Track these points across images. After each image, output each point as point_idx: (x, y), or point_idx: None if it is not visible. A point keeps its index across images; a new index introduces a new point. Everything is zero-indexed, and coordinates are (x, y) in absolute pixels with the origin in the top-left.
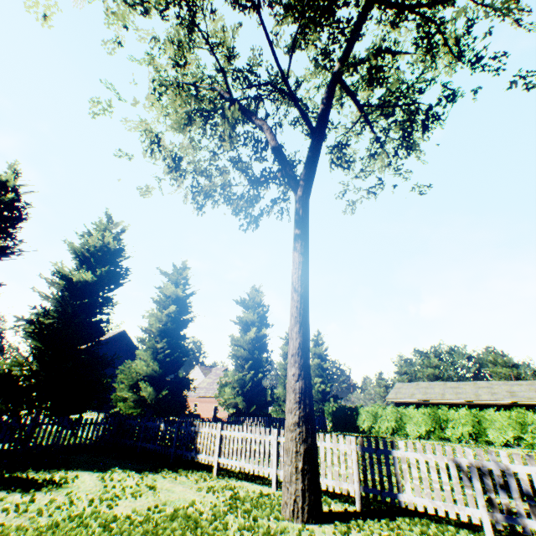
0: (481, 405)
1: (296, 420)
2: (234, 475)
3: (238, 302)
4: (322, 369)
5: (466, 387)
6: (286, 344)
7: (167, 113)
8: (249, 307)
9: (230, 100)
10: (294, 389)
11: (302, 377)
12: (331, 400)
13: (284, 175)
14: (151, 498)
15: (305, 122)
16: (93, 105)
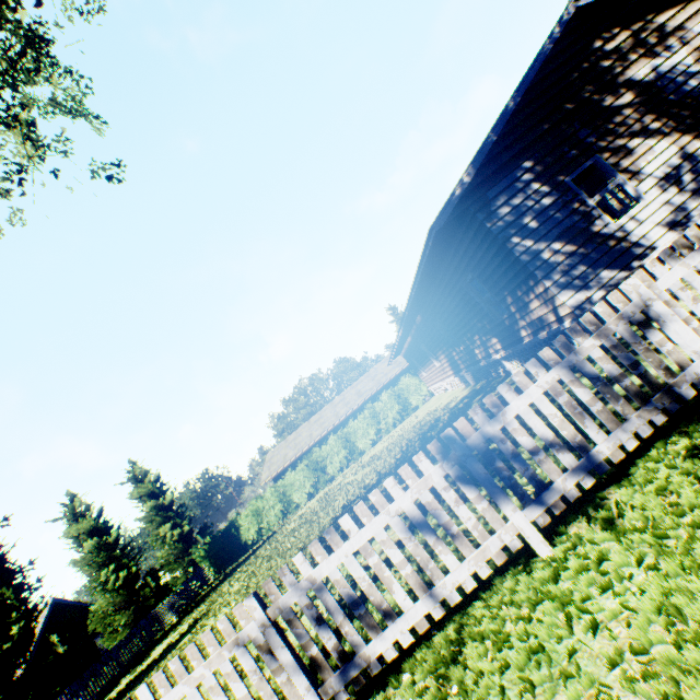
0: (344, 421)
1: None
2: None
3: None
4: (165, 510)
5: (327, 412)
6: (73, 523)
7: None
8: None
9: None
10: None
11: None
12: (199, 539)
13: None
14: None
15: None
16: None
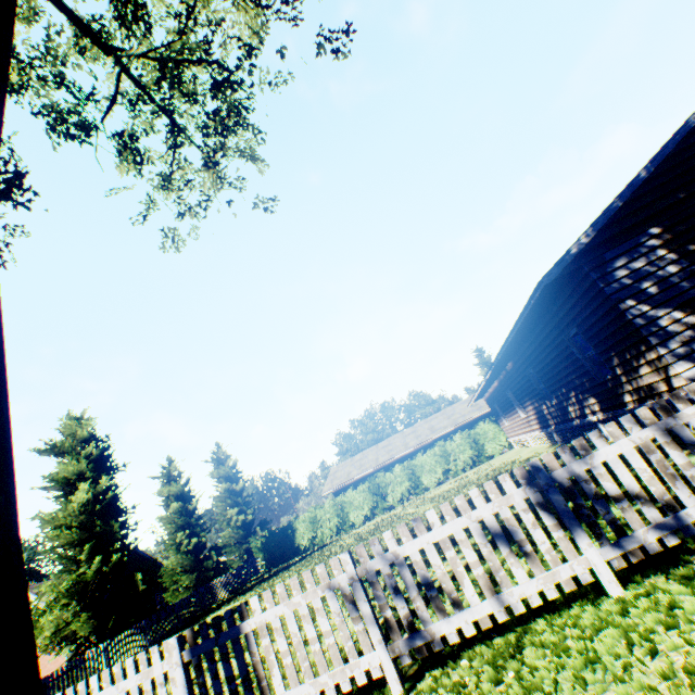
0: (412, 453)
1: None
2: None
3: (41, 451)
4: (236, 495)
5: (396, 441)
6: (166, 484)
7: None
8: (68, 452)
9: None
10: None
11: None
12: (258, 530)
13: None
14: None
15: None
16: None
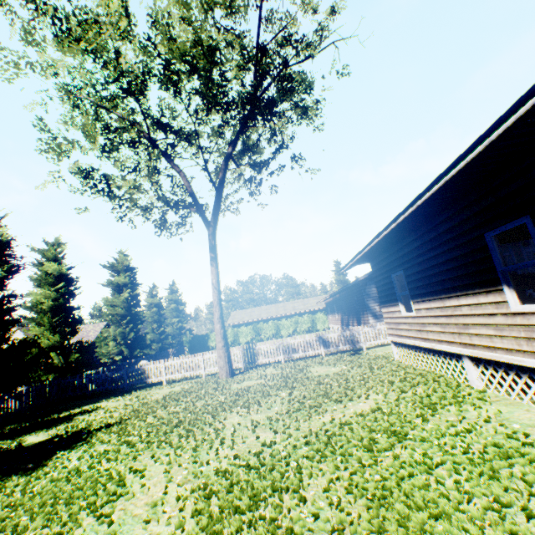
0: (280, 317)
1: (223, 344)
2: (175, 382)
3: (106, 267)
4: (178, 311)
5: (273, 308)
6: (149, 297)
7: (88, 135)
8: (118, 271)
9: (150, 141)
10: (220, 333)
11: (223, 327)
12: (187, 333)
13: (200, 215)
14: (159, 394)
15: (214, 187)
16: (52, 153)
